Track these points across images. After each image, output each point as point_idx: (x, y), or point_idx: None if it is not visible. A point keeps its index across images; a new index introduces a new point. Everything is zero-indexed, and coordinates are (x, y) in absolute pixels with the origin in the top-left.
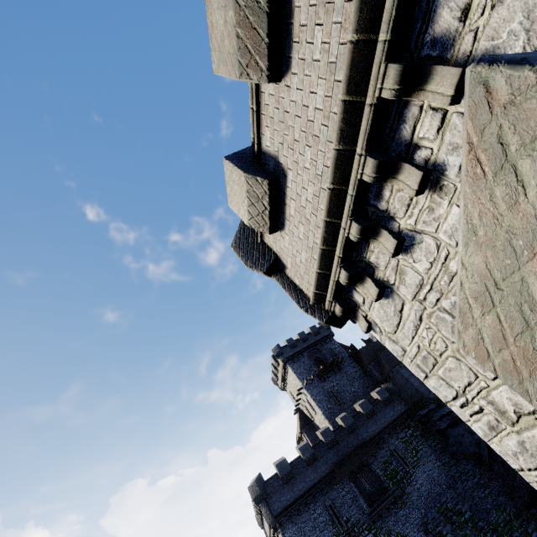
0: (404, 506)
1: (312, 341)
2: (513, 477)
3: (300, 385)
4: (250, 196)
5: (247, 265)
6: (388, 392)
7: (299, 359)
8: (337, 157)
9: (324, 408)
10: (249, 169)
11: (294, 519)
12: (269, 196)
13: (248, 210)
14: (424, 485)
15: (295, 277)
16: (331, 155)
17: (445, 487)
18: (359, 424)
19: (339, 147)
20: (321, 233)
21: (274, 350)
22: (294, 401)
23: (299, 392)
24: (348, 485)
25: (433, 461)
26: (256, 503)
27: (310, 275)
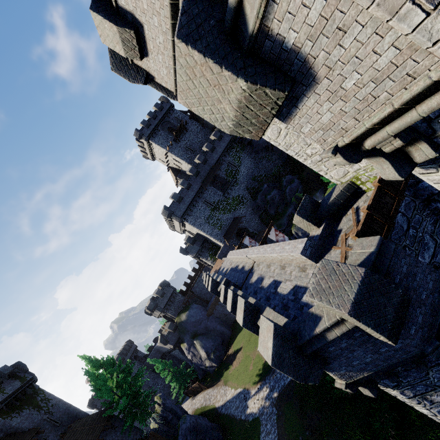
0: (238, 185)
1: (160, 117)
2: (281, 150)
3: (165, 151)
4: (123, 40)
5: (131, 81)
6: (219, 132)
7: (157, 134)
8: (172, 26)
9: (185, 159)
10: (116, 21)
11: (190, 214)
12: (136, 40)
13: (124, 48)
14: (245, 172)
15: (162, 82)
16: (170, 25)
17: (254, 168)
18: (208, 158)
19: (172, 22)
20: (173, 61)
21: (136, 134)
22: (164, 164)
23: (166, 156)
24: (211, 189)
25: (247, 159)
26: (169, 217)
27: (170, 81)
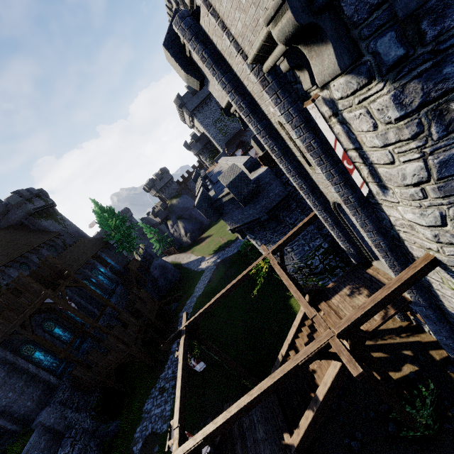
0: None
1: None
2: None
3: None
4: None
5: None
6: None
7: None
8: None
9: None
10: None
11: (200, 111)
12: None
13: None
14: None
15: None
16: None
17: None
18: None
19: None
20: None
21: None
22: None
23: None
24: None
25: None
26: (180, 108)
27: None
